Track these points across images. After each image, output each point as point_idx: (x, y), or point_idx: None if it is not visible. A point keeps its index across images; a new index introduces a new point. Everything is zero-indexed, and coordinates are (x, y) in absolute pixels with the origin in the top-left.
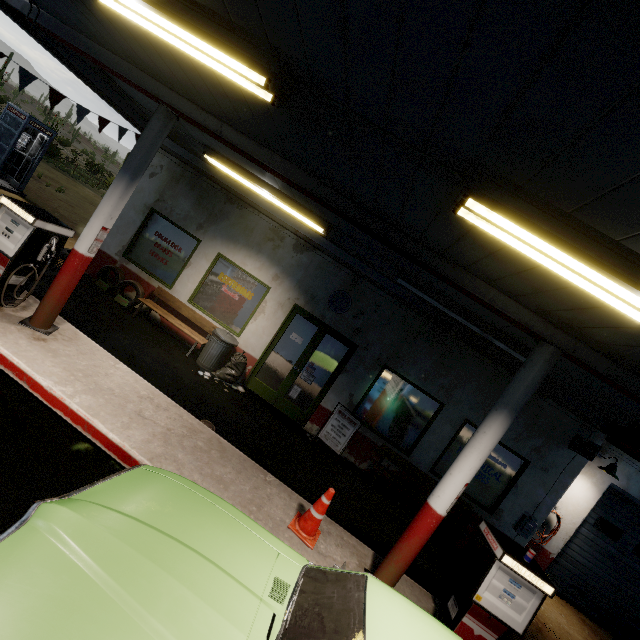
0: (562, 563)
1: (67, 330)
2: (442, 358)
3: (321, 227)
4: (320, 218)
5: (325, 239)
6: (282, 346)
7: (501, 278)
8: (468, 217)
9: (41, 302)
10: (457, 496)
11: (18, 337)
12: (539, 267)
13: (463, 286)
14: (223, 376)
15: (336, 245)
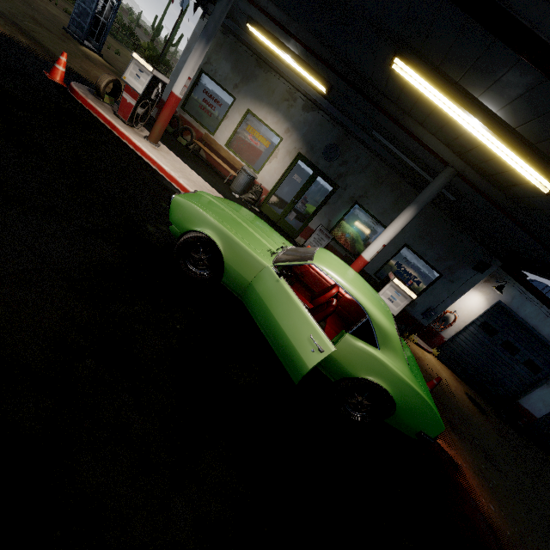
0: (450, 345)
1: (164, 148)
2: (397, 200)
3: (325, 88)
4: (325, 80)
5: (327, 101)
6: (287, 183)
7: (426, 119)
8: (397, 69)
9: (154, 126)
10: (377, 251)
11: (146, 145)
12: (438, 105)
13: (405, 126)
14: (247, 199)
15: (334, 106)
